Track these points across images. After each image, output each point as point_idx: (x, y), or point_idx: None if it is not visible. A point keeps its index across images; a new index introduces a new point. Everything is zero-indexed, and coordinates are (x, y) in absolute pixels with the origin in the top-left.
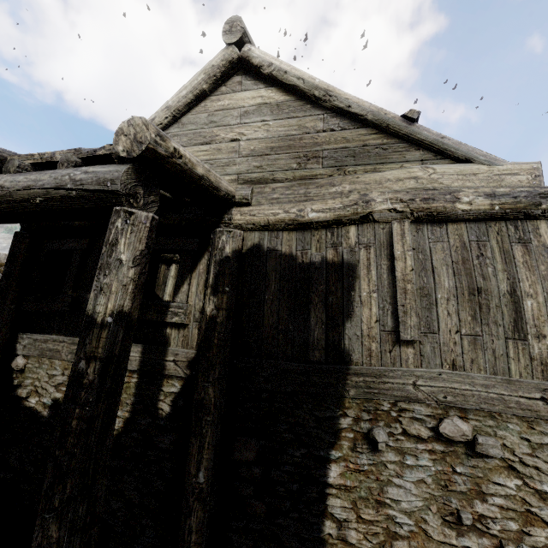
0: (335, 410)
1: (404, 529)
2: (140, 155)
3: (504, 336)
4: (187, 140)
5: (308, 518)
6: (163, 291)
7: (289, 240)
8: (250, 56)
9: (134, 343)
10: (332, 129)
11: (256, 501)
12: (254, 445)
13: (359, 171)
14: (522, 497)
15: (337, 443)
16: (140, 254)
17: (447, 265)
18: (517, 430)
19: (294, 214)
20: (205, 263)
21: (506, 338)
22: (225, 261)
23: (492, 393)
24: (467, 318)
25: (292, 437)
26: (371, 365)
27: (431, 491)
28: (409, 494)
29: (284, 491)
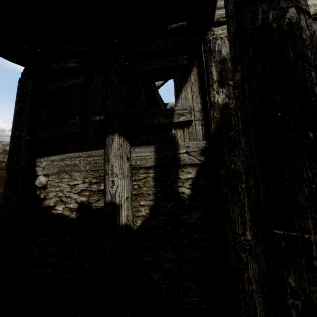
0: None
1: None
2: None
3: None
4: None
5: None
6: None
7: None
8: None
9: (146, 145)
10: None
11: None
12: None
13: None
14: None
15: None
16: None
17: None
18: None
19: None
20: (195, 74)
21: None
22: (224, 60)
23: None
24: None
25: None
26: None
27: None
28: None
29: None
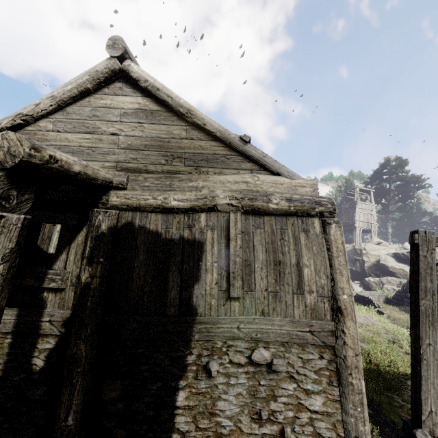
0: (184, 351)
1: (227, 429)
2: (13, 166)
3: (292, 292)
4: (72, 127)
5: (160, 435)
6: (48, 245)
7: (156, 220)
8: (130, 70)
9: (9, 307)
10: (192, 138)
11: (119, 430)
12: (120, 385)
13: (210, 172)
14: (296, 394)
15: (184, 375)
16: (10, 252)
17: (262, 244)
18: (296, 352)
19: (161, 201)
20: (83, 235)
21: (293, 293)
22: (101, 237)
23: (283, 330)
24: (272, 281)
25: (151, 375)
26: (210, 315)
27: (245, 400)
28: (231, 404)
29: (143, 418)
